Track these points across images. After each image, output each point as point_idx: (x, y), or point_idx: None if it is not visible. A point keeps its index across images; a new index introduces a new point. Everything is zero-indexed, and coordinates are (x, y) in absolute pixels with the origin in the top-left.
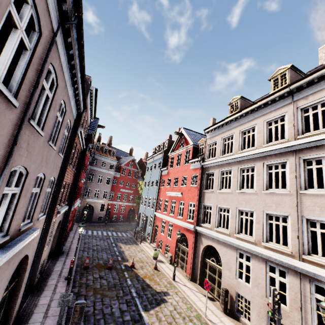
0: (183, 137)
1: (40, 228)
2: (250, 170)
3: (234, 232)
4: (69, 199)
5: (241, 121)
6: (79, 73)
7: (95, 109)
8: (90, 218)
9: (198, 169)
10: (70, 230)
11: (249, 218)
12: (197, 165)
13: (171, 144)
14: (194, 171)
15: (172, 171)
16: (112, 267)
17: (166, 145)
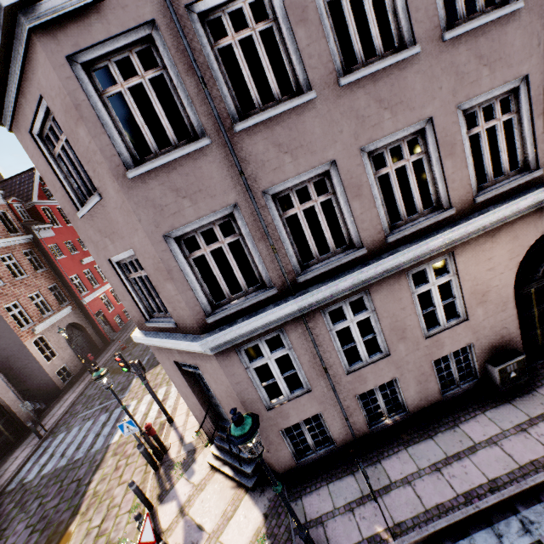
0: None
1: None
2: None
3: None
4: (70, 297)
5: None
6: None
7: None
8: None
9: None
10: None
11: None
12: None
13: None
14: None
15: None
16: None
17: None
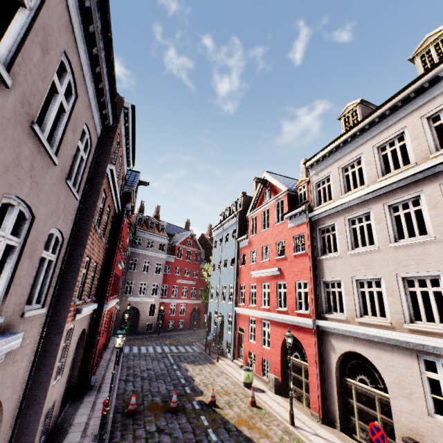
0: (267, 186)
1: (33, 337)
2: (411, 204)
3: (403, 321)
4: (98, 293)
5: (372, 131)
6: (99, 19)
7: (134, 147)
8: (134, 328)
9: (303, 225)
10: (104, 349)
11: (430, 289)
12: (300, 219)
13: (248, 202)
14: (297, 230)
15: (257, 239)
16: (177, 407)
17: (241, 205)
